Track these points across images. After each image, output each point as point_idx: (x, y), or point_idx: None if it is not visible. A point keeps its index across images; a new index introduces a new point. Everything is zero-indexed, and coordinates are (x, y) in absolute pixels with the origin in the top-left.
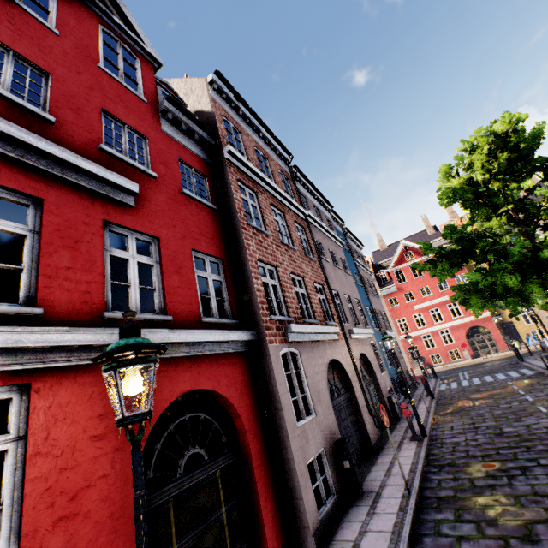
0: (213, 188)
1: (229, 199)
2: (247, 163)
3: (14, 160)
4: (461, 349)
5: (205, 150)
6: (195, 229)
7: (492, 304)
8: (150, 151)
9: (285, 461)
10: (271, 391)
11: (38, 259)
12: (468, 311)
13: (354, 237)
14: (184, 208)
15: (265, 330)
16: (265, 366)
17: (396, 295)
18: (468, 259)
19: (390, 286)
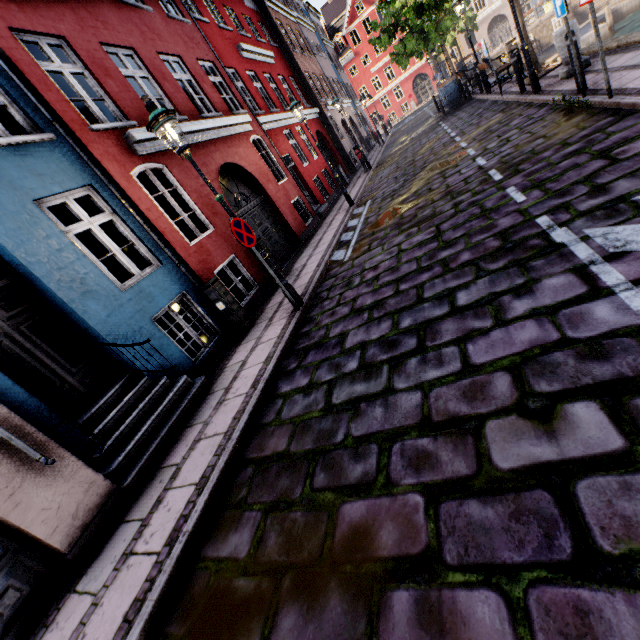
0: (269, 32)
1: (280, 37)
2: (272, 0)
3: (261, 62)
4: (409, 101)
5: (252, 1)
6: (283, 65)
7: (408, 61)
8: (255, 27)
9: (342, 152)
10: (331, 130)
11: (281, 95)
12: (413, 61)
13: (313, 9)
14: (276, 55)
15: (321, 106)
16: (326, 122)
17: (354, 63)
18: (398, 30)
19: (348, 53)
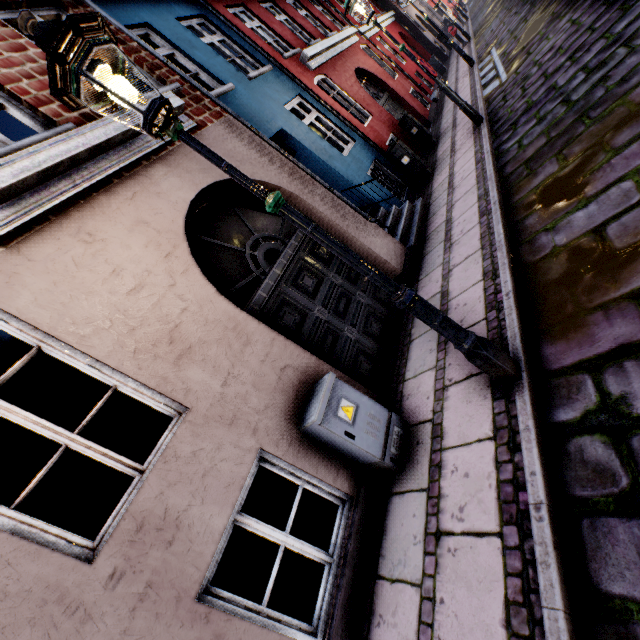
0: None
1: None
2: None
3: None
4: None
5: None
6: None
7: None
8: None
9: (428, 45)
10: (411, 28)
11: None
12: None
13: None
14: None
15: (395, 7)
16: (404, 21)
17: None
18: None
19: None
